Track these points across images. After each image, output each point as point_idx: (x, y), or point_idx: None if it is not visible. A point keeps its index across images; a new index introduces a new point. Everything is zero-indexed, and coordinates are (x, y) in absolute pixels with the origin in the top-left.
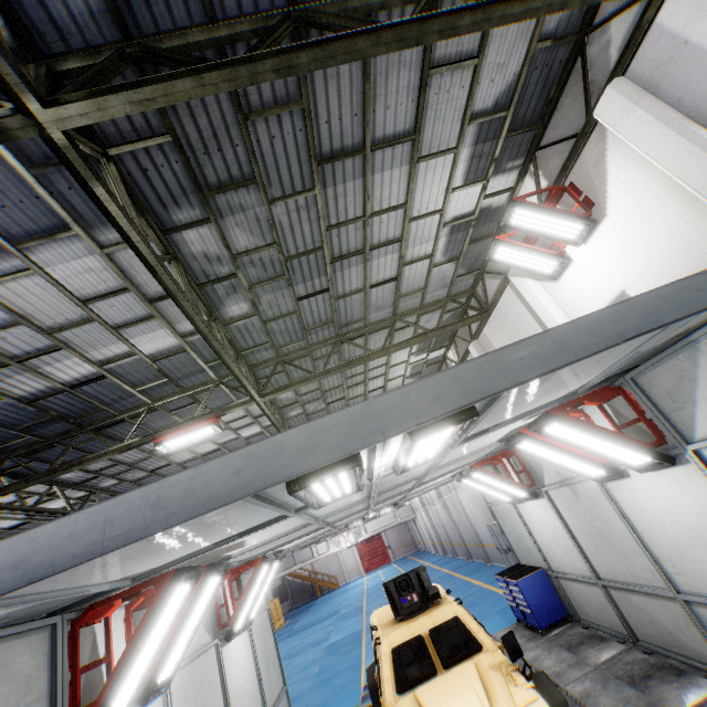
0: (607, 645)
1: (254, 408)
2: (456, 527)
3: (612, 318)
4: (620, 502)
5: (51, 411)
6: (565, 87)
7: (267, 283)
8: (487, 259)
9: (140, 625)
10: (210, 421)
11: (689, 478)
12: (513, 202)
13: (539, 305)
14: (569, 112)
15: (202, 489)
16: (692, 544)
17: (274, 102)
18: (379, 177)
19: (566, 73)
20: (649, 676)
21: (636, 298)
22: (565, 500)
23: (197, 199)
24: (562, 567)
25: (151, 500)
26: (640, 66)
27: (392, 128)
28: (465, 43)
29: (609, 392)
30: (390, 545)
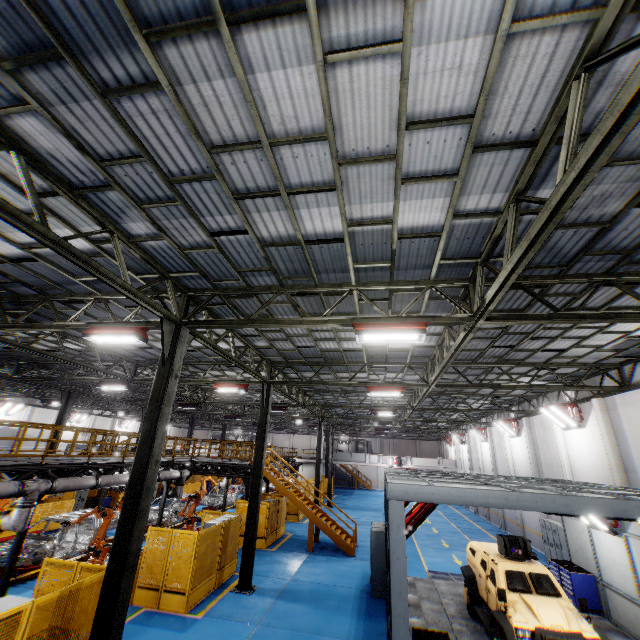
0: (628, 639)
1: (408, 376)
2: None
3: None
4: None
5: (323, 354)
6: None
7: (482, 339)
8: None
9: (425, 510)
10: (401, 390)
11: None
12: None
13: None
14: None
15: (523, 502)
16: None
17: (562, 292)
18: None
19: None
20: None
21: None
22: (638, 549)
23: None
24: (612, 582)
25: (504, 497)
26: None
27: (625, 304)
28: None
29: None
30: None
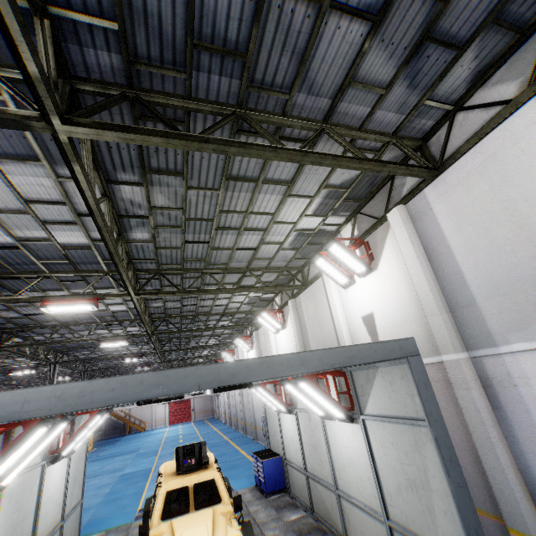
0: (297, 510)
1: None
2: (244, 410)
3: (333, 355)
4: (328, 432)
5: None
6: (380, 190)
7: (168, 228)
8: (312, 261)
9: (6, 450)
10: (91, 301)
11: (358, 432)
12: (333, 240)
13: (332, 298)
14: (378, 204)
15: (90, 395)
16: (350, 465)
17: None
18: (262, 196)
19: (383, 184)
20: (309, 532)
21: (348, 347)
22: (304, 420)
23: (139, 171)
24: (291, 458)
25: (57, 394)
26: (412, 206)
27: (278, 176)
28: (332, 153)
29: (338, 373)
30: (195, 408)
